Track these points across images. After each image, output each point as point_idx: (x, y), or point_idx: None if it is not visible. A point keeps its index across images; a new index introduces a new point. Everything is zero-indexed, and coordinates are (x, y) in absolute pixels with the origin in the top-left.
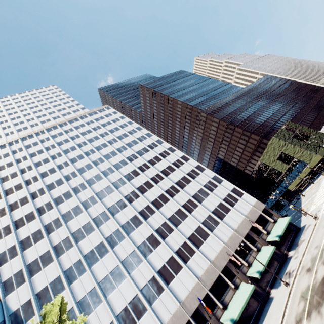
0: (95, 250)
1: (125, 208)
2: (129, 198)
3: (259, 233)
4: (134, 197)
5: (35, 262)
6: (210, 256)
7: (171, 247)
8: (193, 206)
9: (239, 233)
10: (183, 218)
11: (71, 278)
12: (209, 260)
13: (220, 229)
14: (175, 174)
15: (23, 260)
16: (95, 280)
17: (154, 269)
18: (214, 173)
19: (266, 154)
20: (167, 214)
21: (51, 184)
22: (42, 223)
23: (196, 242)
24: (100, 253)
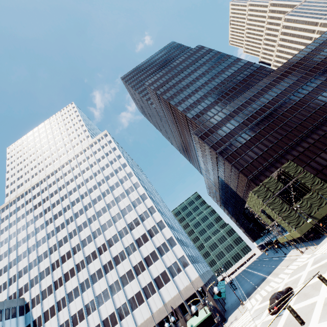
0: (73, 292)
1: (95, 259)
2: (100, 250)
3: (186, 311)
4: (103, 250)
5: (45, 290)
6: (138, 321)
7: (115, 304)
8: (141, 269)
9: (167, 308)
10: (130, 279)
11: (59, 308)
12: (137, 324)
13: (154, 298)
14: (138, 229)
15: (40, 287)
16: (69, 314)
17: (101, 318)
18: (171, 234)
19: (250, 202)
20: (121, 272)
21: (58, 226)
22: (50, 261)
23: (132, 305)
24: (75, 295)
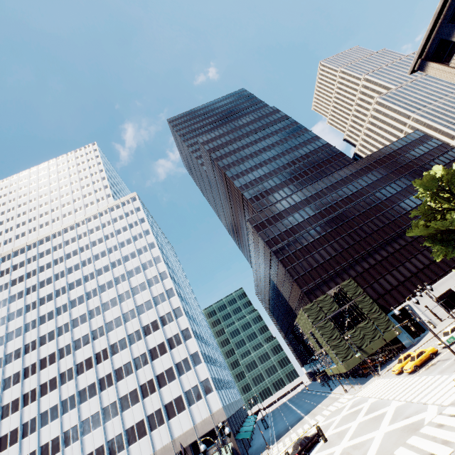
0: (50, 412)
1: (90, 369)
2: (98, 358)
3: (199, 452)
4: (103, 357)
5: (7, 406)
6: None
7: (107, 435)
8: (150, 390)
9: (175, 445)
10: (133, 402)
11: (24, 433)
12: None
13: (161, 431)
14: (155, 336)
15: (1, 400)
16: (38, 443)
17: (84, 452)
18: (197, 348)
19: (300, 320)
20: (122, 392)
21: (43, 316)
22: (23, 364)
23: (130, 438)
24: (52, 417)
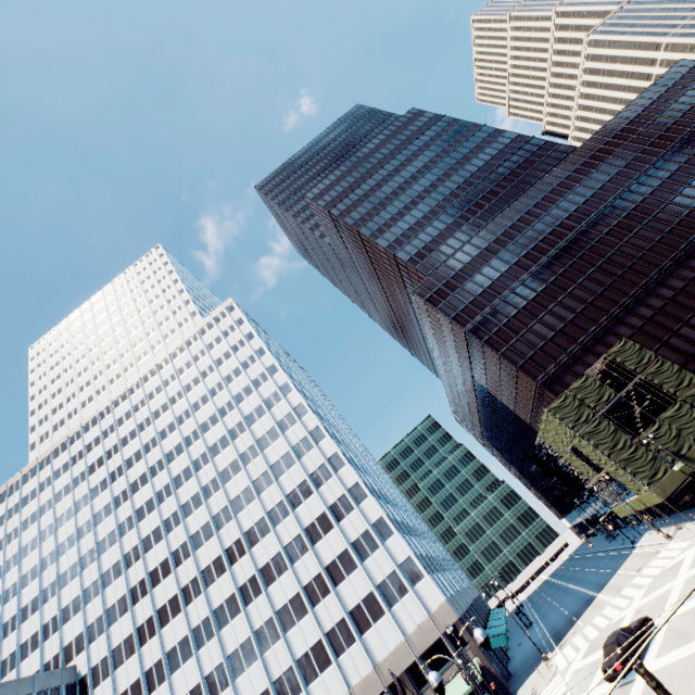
0: (179, 648)
1: (222, 575)
2: (230, 555)
3: (424, 681)
4: (238, 553)
5: (119, 648)
6: None
7: (270, 672)
8: (321, 592)
9: (382, 675)
10: (299, 616)
11: (150, 686)
12: None
13: (353, 654)
14: (310, 505)
15: (109, 642)
16: None
17: None
18: (381, 512)
19: (546, 432)
20: (278, 601)
21: (141, 508)
22: (128, 584)
23: (307, 673)
24: (183, 656)
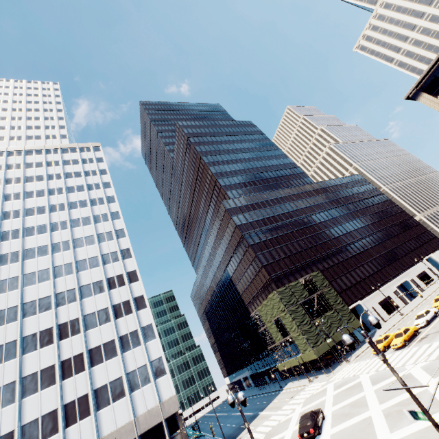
0: None
1: None
2: None
3: None
4: (8, 318)
5: None
6: None
7: None
8: (76, 369)
9: None
10: (44, 385)
11: None
12: None
13: (82, 426)
14: (97, 299)
15: None
16: None
17: None
18: (152, 320)
19: (264, 307)
20: (29, 368)
21: None
22: None
23: (27, 438)
24: None
